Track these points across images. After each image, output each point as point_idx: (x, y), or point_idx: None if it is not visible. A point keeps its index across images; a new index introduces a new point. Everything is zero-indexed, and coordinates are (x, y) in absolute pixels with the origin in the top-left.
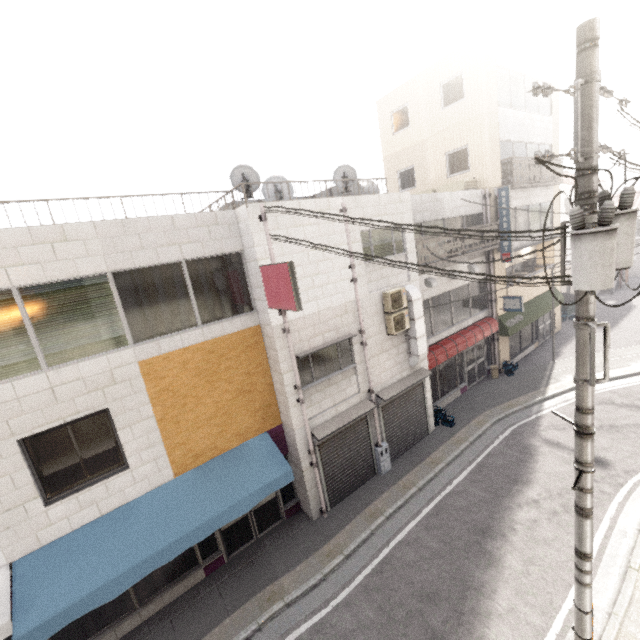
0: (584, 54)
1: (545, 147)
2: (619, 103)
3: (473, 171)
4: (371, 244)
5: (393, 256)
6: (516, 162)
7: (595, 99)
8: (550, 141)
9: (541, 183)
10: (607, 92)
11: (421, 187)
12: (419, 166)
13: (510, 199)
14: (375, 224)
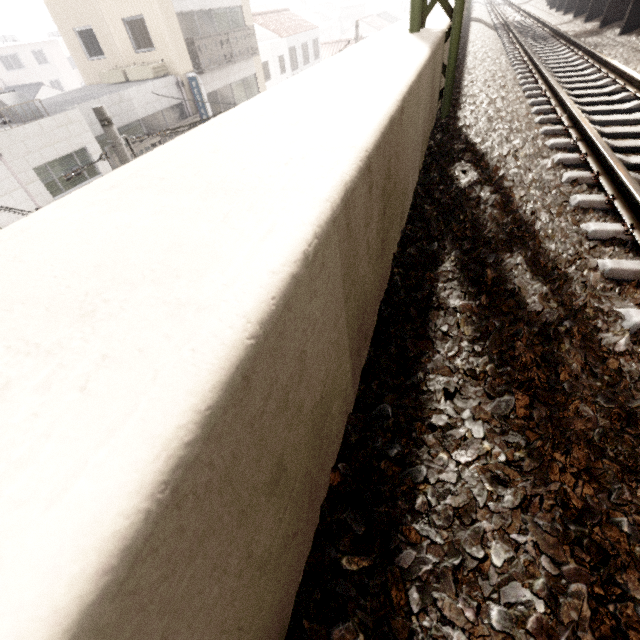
0: (104, 129)
1: (235, 9)
2: (160, 134)
3: (159, 51)
4: (54, 178)
5: (87, 183)
6: (200, 43)
7: (125, 157)
8: (239, 2)
9: (235, 61)
10: (141, 138)
11: (111, 59)
12: (98, 29)
13: (201, 90)
14: (49, 156)
